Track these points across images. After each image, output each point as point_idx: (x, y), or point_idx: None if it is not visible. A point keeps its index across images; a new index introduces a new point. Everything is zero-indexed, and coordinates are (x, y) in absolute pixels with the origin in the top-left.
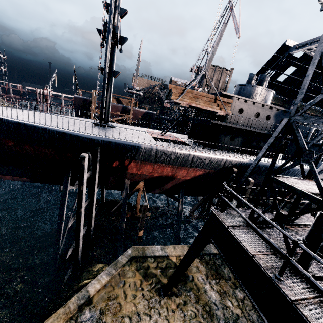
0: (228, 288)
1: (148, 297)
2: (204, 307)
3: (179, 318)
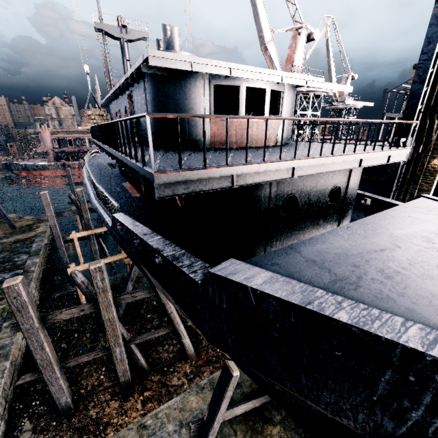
0: (5, 245)
1: (16, 227)
2: (0, 238)
3: (0, 233)
